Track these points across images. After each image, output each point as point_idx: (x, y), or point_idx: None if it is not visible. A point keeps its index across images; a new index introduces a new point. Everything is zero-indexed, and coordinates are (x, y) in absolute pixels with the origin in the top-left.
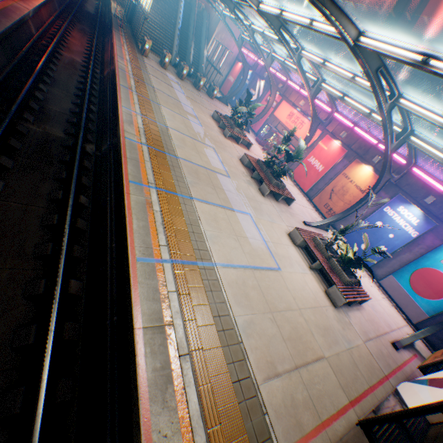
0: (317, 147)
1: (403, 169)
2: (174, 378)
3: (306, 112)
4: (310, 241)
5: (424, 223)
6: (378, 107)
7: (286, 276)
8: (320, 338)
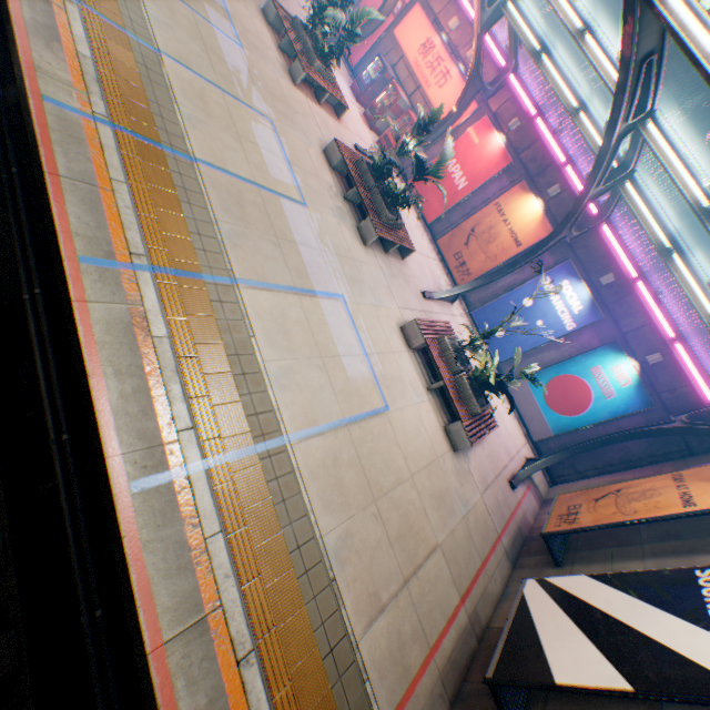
0: (464, 139)
1: (590, 224)
2: (234, 708)
3: (458, 50)
4: (434, 345)
5: (588, 313)
6: (608, 126)
7: (397, 419)
8: (434, 516)
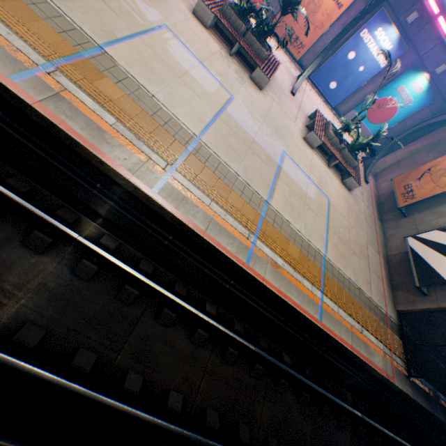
0: None
1: None
2: (366, 342)
3: None
4: (325, 140)
5: (397, 50)
6: None
7: (332, 201)
8: (360, 232)
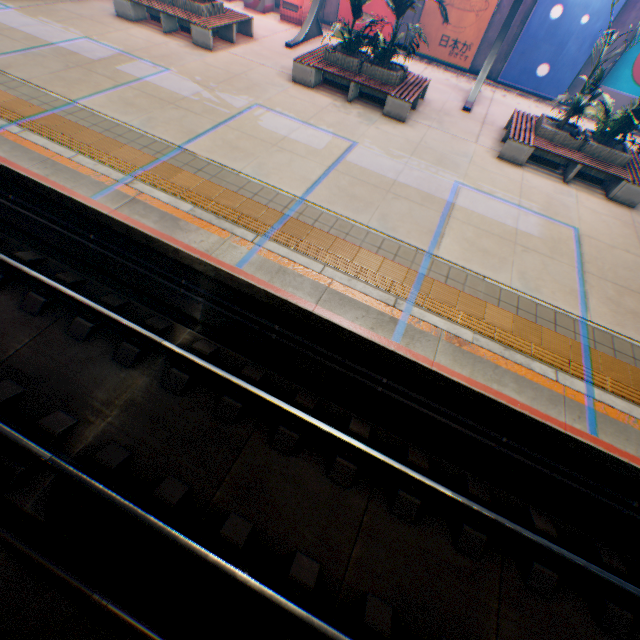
0: None
1: None
2: None
3: None
4: (540, 143)
5: None
6: None
7: (587, 230)
8: None
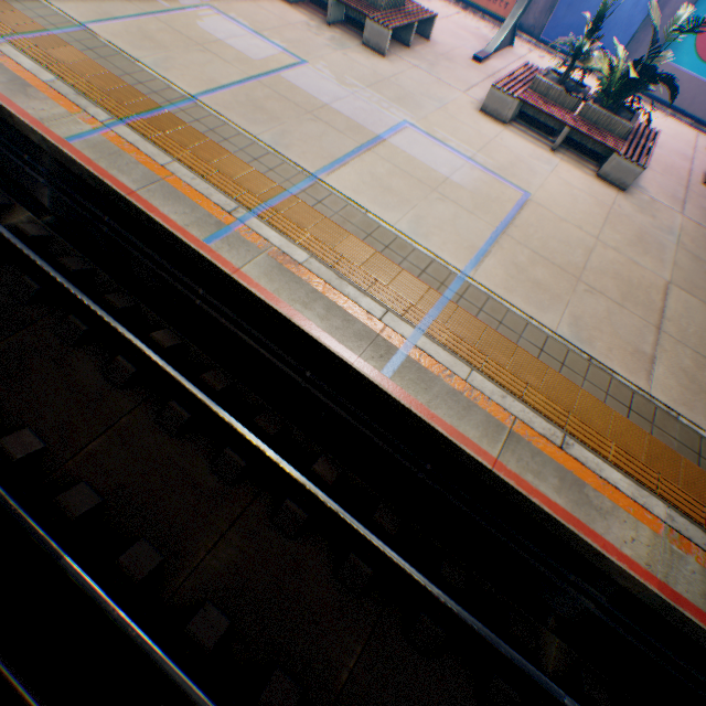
0: None
1: None
2: (581, 477)
3: None
4: (530, 98)
5: None
6: None
7: (543, 199)
8: (645, 261)
